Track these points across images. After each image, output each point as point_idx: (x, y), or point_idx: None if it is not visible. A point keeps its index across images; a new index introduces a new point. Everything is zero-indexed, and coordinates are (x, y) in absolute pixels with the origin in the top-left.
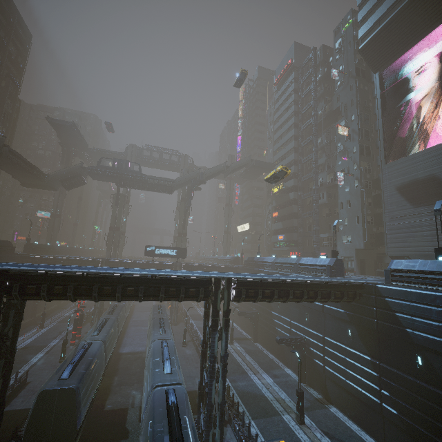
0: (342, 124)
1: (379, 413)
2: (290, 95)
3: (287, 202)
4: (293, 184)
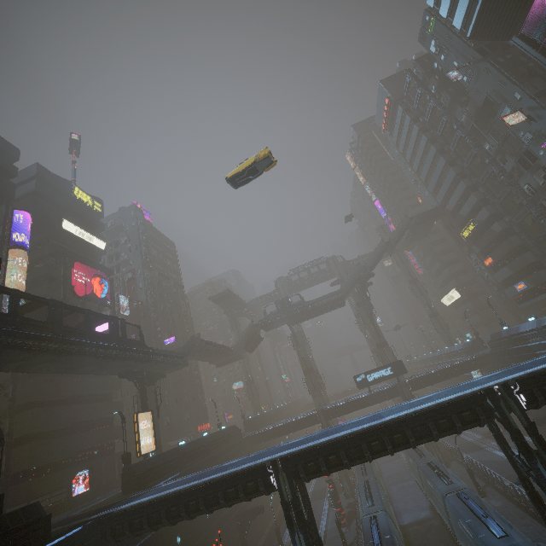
0: (506, 112)
1: None
2: (410, 128)
3: (496, 239)
4: (488, 214)
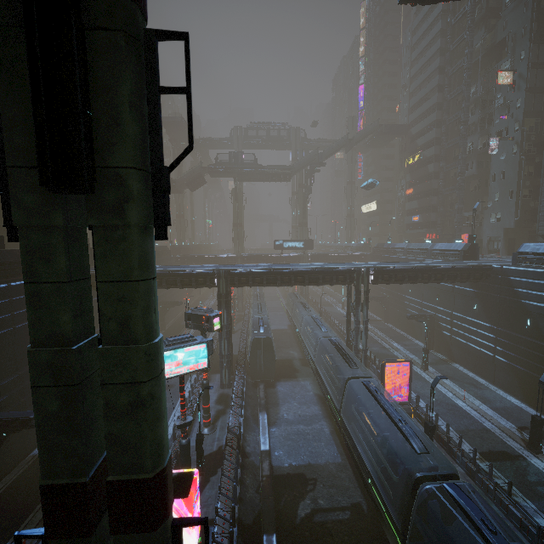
0: (506, 65)
1: (492, 363)
2: (435, 22)
3: (425, 176)
4: (433, 154)
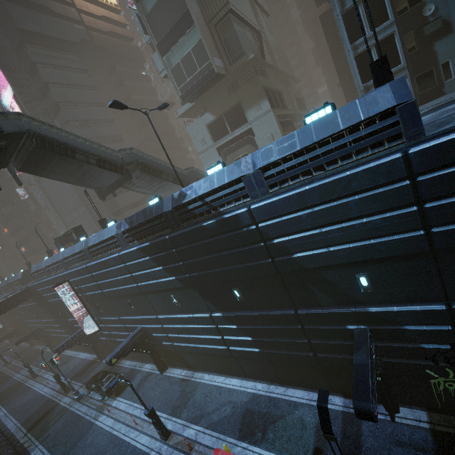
0: None
1: None
2: None
3: (7, 217)
4: None
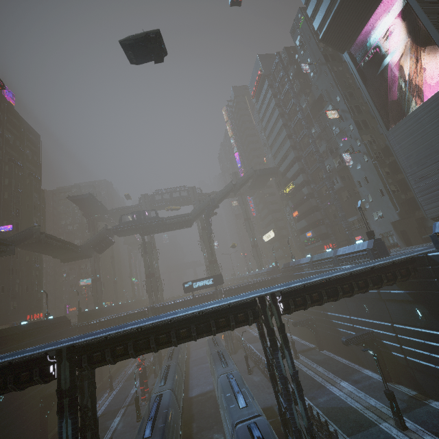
0: (329, 109)
1: None
2: (270, 101)
3: (303, 198)
4: (302, 180)
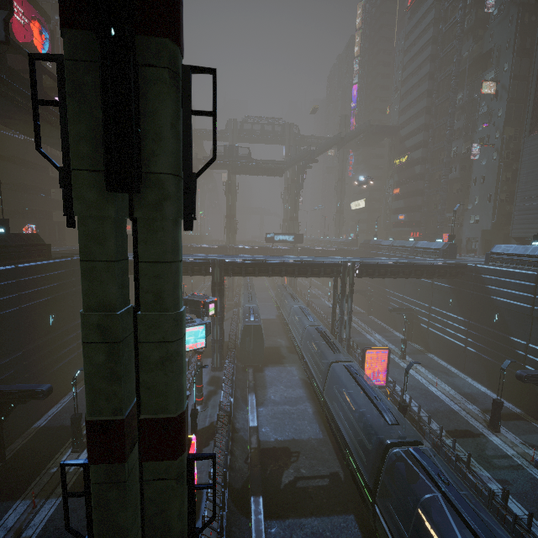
0: (490, 76)
1: (463, 353)
2: (427, 28)
3: (412, 177)
4: (420, 156)
